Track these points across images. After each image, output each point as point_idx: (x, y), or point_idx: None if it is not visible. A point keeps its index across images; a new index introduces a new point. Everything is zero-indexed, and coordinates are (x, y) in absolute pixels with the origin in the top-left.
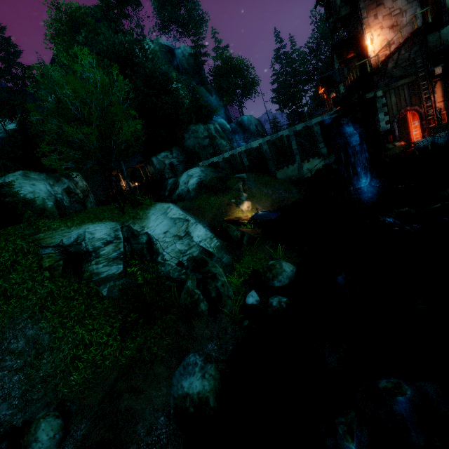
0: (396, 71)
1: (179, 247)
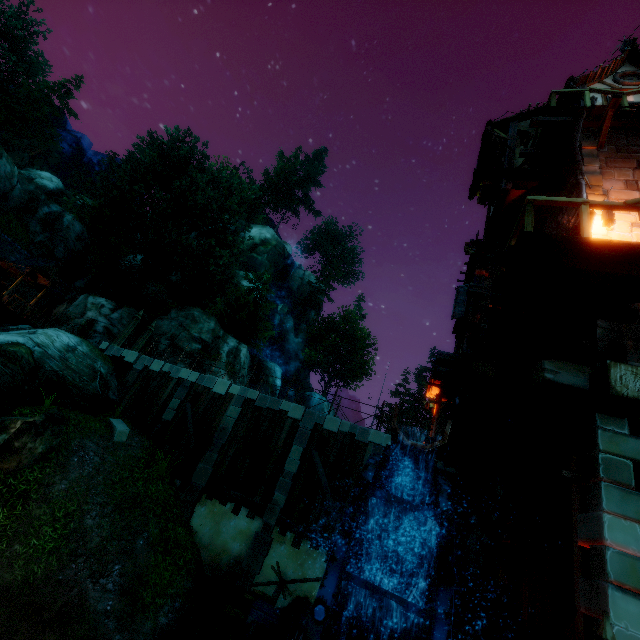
0: None
1: None
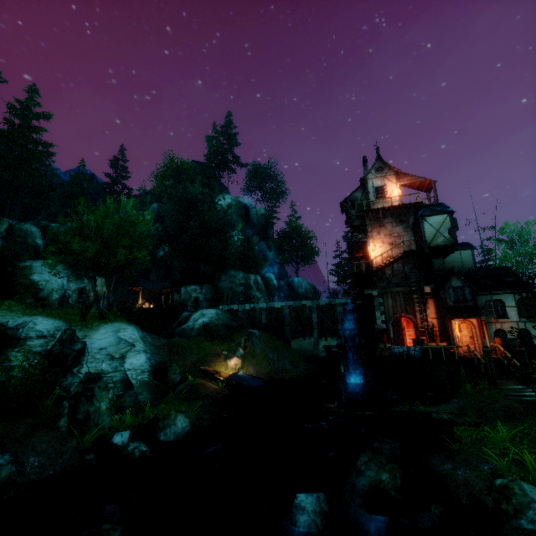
0: (393, 279)
1: (104, 366)
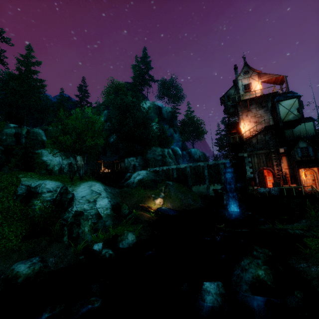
0: (257, 145)
1: (85, 206)
